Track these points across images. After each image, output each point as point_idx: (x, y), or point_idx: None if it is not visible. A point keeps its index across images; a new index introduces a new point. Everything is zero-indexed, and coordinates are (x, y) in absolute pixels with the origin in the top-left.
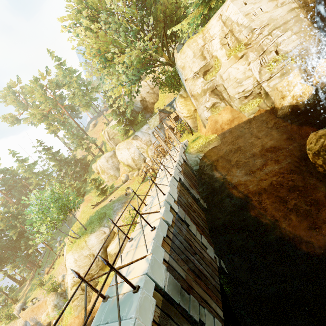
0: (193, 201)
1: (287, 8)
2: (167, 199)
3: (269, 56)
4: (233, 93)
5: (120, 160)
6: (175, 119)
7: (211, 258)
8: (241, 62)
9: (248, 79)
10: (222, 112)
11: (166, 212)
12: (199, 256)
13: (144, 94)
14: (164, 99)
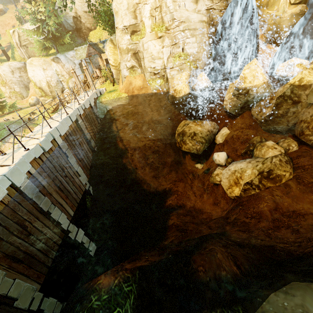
0: (84, 142)
1: (200, 17)
2: (52, 132)
3: (178, 49)
4: (147, 65)
5: (31, 78)
6: (107, 62)
7: (82, 183)
8: (159, 42)
9: (160, 60)
10: (137, 77)
11: (45, 141)
12: (69, 179)
13: (81, 12)
14: (103, 32)
